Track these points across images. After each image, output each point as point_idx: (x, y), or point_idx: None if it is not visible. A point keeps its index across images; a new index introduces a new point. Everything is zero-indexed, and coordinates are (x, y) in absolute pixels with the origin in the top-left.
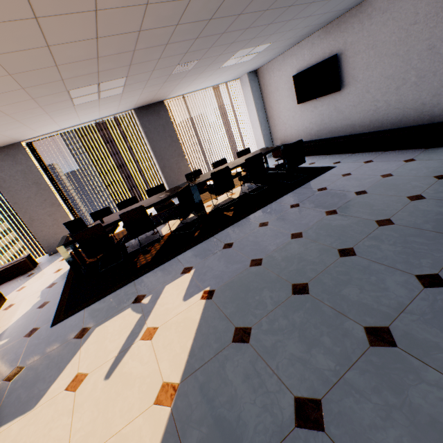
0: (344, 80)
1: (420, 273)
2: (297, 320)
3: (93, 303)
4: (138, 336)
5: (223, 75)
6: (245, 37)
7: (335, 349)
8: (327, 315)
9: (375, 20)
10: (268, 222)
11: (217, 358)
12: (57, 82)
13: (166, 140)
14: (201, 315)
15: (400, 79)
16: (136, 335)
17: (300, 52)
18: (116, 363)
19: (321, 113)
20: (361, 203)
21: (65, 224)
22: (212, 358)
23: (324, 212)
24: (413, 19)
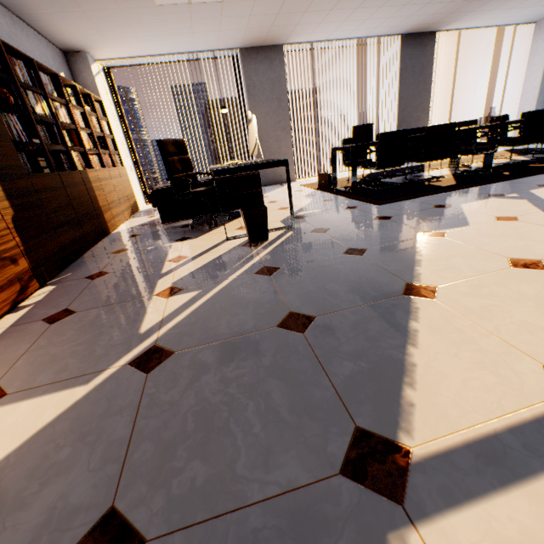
0: None
1: None
2: None
3: (416, 197)
4: None
5: (541, 3)
6: None
7: None
8: None
9: None
10: None
11: None
12: None
13: (417, 86)
14: None
15: None
16: None
17: None
18: None
19: None
20: None
21: (353, 128)
22: None
23: None
24: None
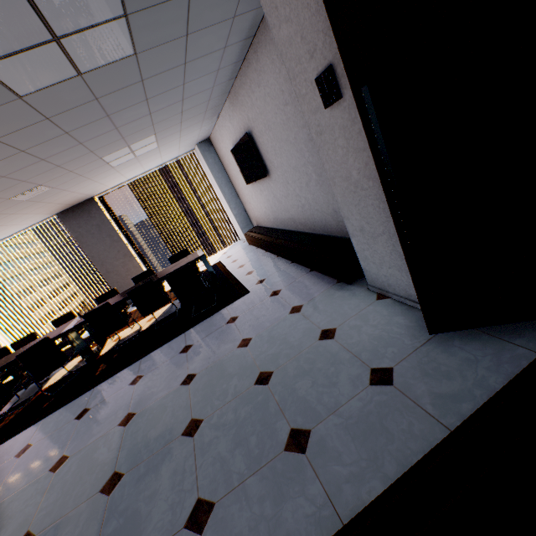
0: (266, 164)
1: None
2: None
3: None
4: None
5: (146, 162)
6: (70, 158)
7: None
8: None
9: (257, 94)
10: (88, 411)
11: None
12: None
13: (105, 241)
14: None
15: (304, 173)
16: None
17: (226, 124)
18: None
19: (267, 198)
20: (161, 409)
21: None
22: None
23: (127, 414)
24: (283, 97)
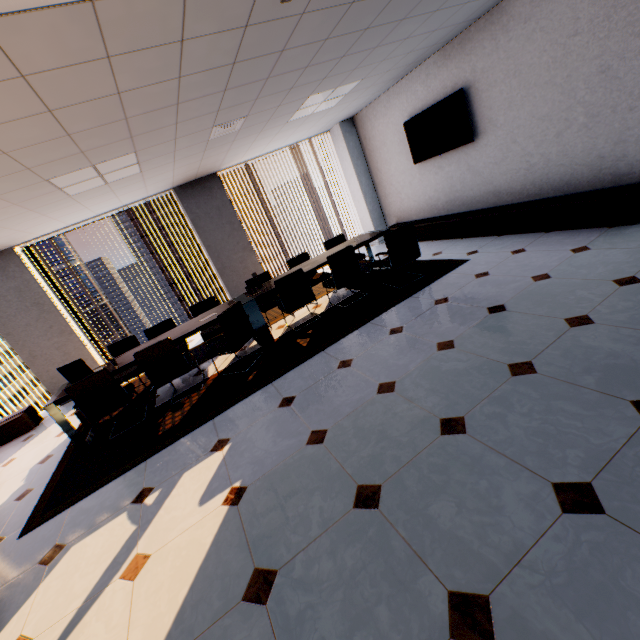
0: (477, 126)
1: (561, 480)
2: (348, 564)
3: (83, 498)
4: (119, 569)
5: (299, 129)
6: (309, 79)
7: (392, 636)
8: (395, 559)
9: (514, 33)
10: (353, 360)
11: (211, 631)
12: (21, 172)
13: (224, 228)
14: (215, 536)
15: (561, 120)
16: (117, 567)
17: (410, 88)
18: (74, 623)
19: (449, 175)
20: (493, 328)
21: (60, 370)
22: (204, 632)
23: (436, 344)
24: (572, 27)
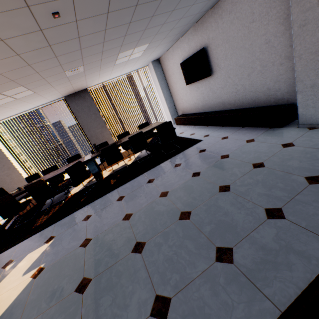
0: (212, 67)
1: (161, 293)
2: None
3: None
4: None
5: (126, 67)
6: (111, 46)
7: None
8: None
9: (225, 19)
10: (124, 196)
11: None
12: None
13: (91, 116)
14: (17, 296)
15: (249, 67)
16: None
17: (182, 46)
18: None
19: (202, 92)
20: (188, 187)
21: None
22: None
23: (161, 192)
24: (251, 17)
